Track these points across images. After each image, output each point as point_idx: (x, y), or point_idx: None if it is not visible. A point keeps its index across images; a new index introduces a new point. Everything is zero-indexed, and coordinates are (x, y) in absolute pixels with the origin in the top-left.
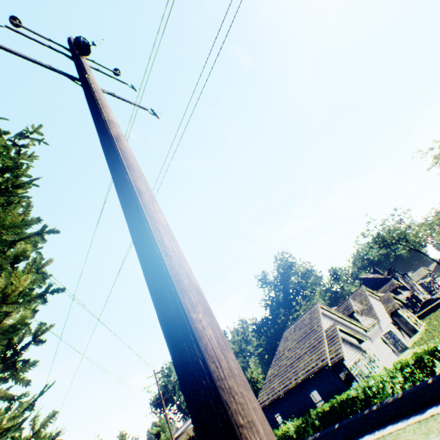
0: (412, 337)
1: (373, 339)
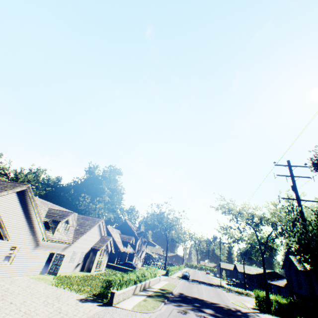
0: (80, 272)
1: (40, 249)
